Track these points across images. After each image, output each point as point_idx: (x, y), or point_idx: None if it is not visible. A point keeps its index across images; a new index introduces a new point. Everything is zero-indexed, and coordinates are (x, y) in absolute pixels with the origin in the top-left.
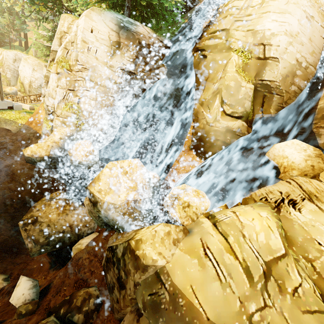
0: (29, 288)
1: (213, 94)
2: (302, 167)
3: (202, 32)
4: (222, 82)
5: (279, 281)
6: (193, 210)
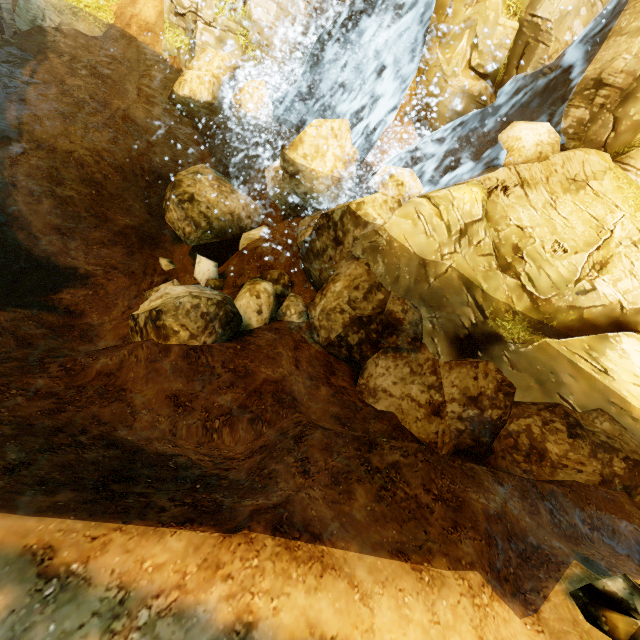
0: (214, 266)
1: (461, 27)
2: (529, 154)
3: None
4: (479, 7)
5: (469, 238)
6: (406, 190)
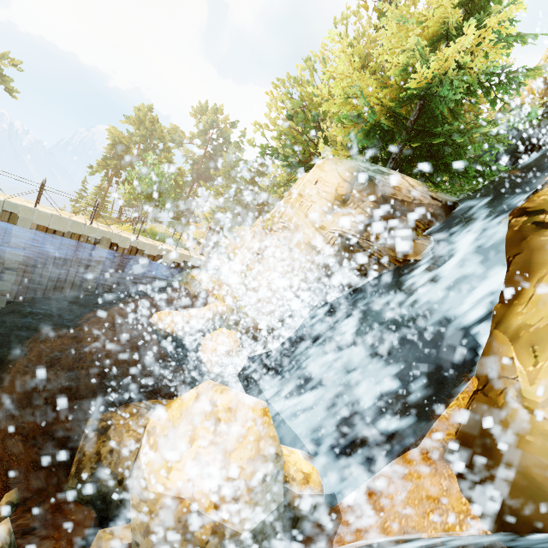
0: None
1: None
2: None
3: (546, 182)
4: None
5: None
6: None
